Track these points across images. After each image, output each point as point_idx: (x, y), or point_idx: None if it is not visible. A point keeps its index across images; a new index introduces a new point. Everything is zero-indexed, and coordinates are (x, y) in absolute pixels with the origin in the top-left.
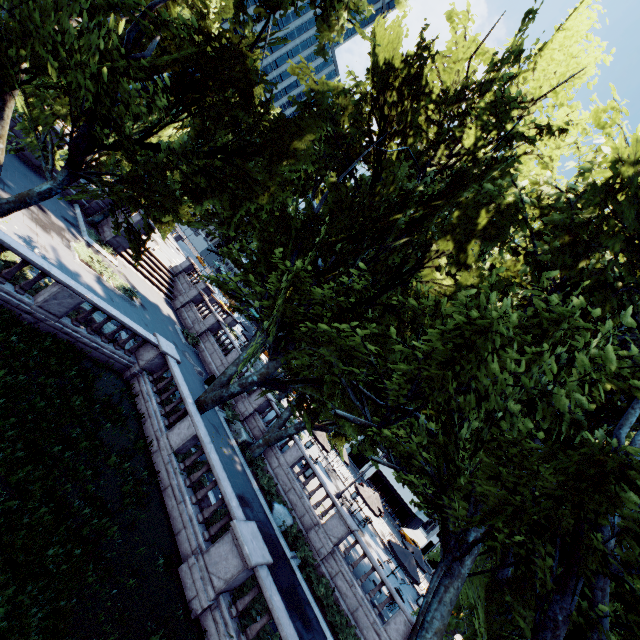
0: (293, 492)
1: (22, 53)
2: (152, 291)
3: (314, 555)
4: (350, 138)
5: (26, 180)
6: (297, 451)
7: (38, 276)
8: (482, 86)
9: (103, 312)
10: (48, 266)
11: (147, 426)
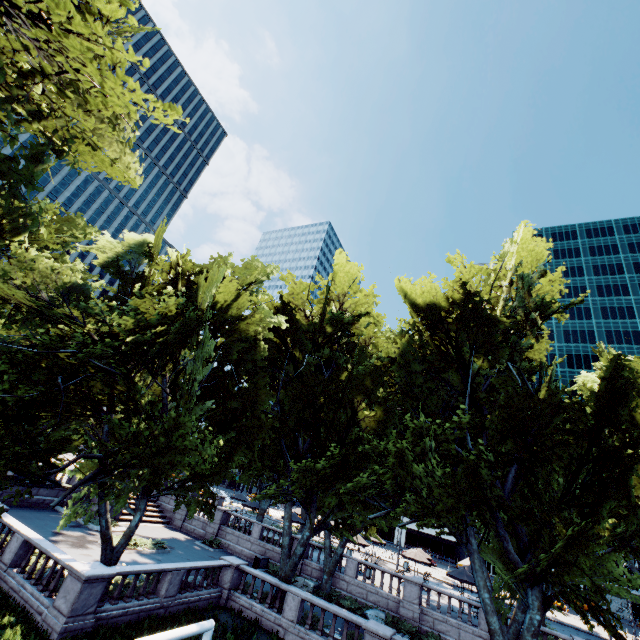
0: (370, 594)
1: (170, 474)
2: (156, 529)
3: (413, 624)
4: (268, 356)
5: (28, 520)
6: (352, 562)
7: (157, 577)
8: (323, 311)
9: (196, 569)
10: (160, 566)
11: (265, 623)
